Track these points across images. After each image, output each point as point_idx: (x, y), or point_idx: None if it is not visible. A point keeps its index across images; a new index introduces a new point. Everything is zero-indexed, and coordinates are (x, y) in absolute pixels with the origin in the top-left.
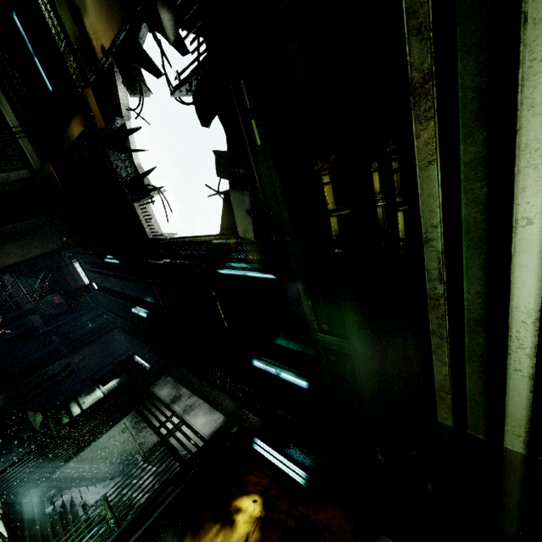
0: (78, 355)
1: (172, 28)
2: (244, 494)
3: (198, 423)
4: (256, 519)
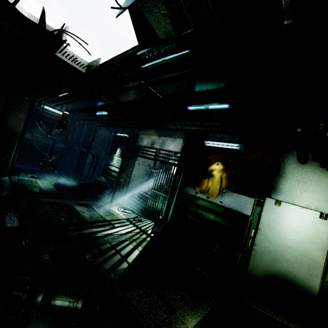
0: (92, 149)
1: None
2: (211, 164)
3: (171, 147)
4: (222, 170)
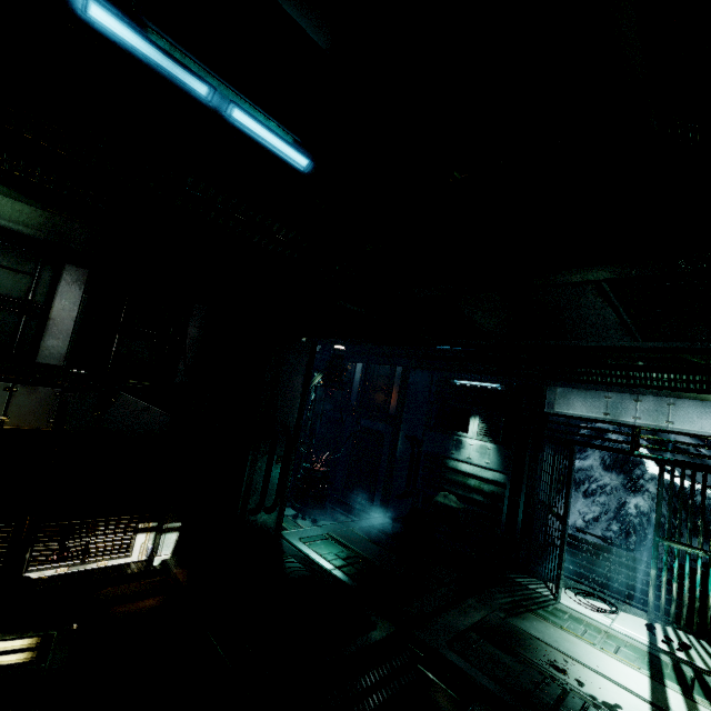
0: (404, 423)
1: None
2: None
3: (704, 427)
4: None
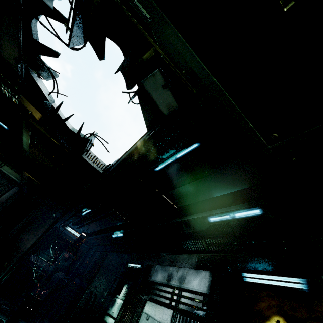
0: (94, 283)
1: (48, 0)
2: (265, 320)
3: (194, 285)
4: None
